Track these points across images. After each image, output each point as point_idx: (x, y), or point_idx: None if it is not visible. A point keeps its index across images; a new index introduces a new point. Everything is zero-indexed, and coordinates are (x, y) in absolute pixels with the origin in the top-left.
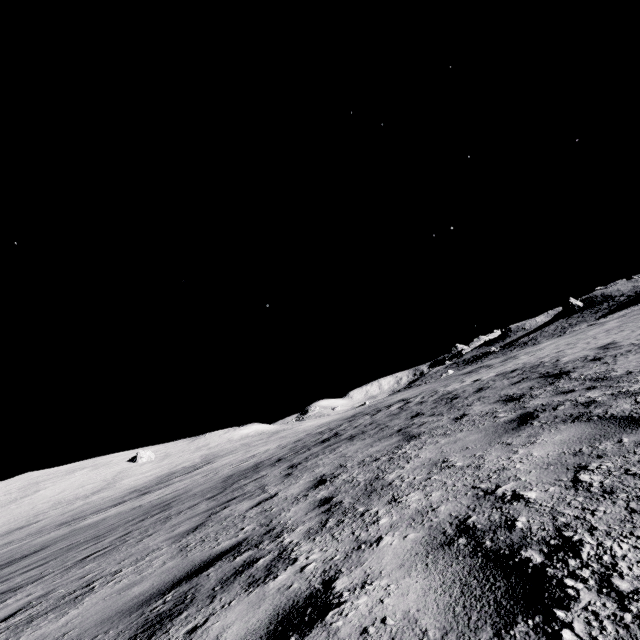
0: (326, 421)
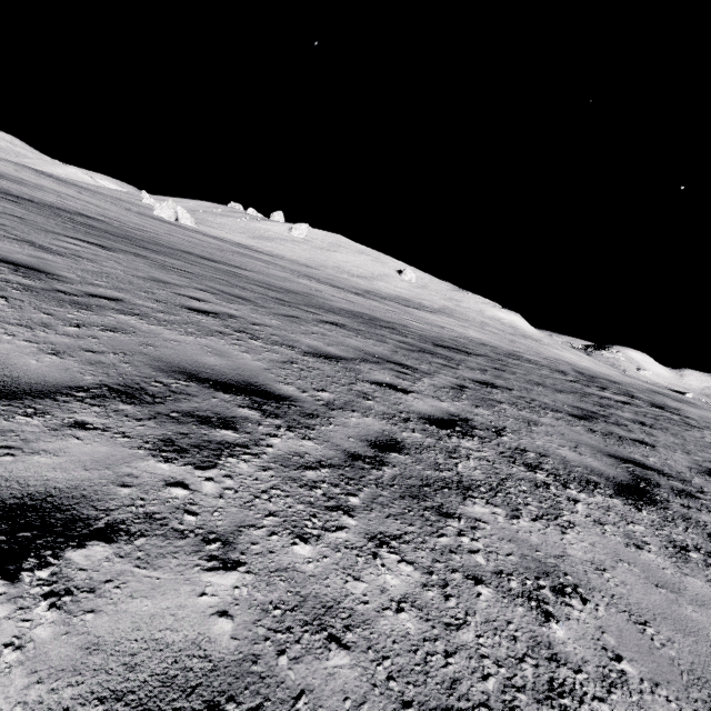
0: (581, 364)
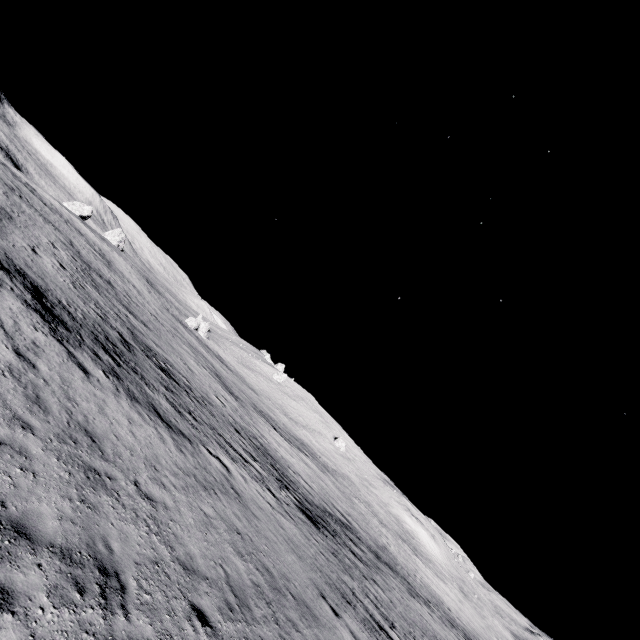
0: (420, 577)
